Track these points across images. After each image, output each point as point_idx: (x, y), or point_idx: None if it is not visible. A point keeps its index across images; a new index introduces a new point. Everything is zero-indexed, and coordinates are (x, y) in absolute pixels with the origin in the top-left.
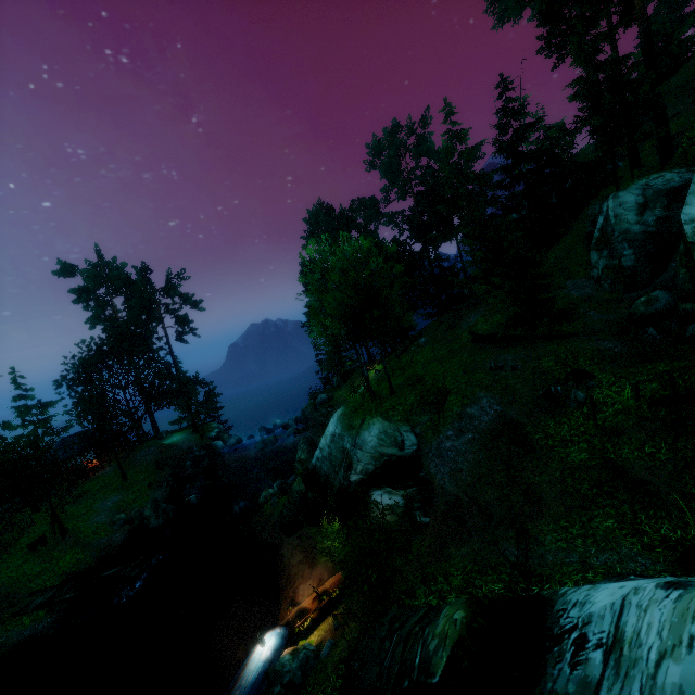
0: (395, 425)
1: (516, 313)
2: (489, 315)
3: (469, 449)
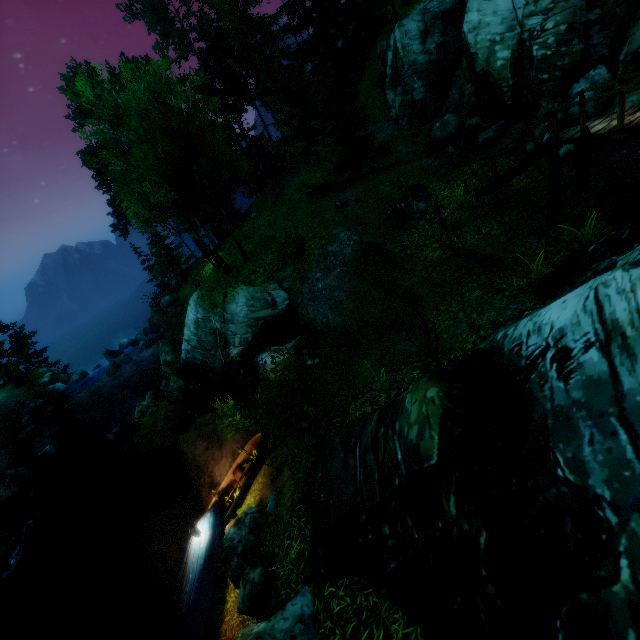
0: (261, 287)
1: (342, 154)
2: (312, 172)
3: (342, 281)
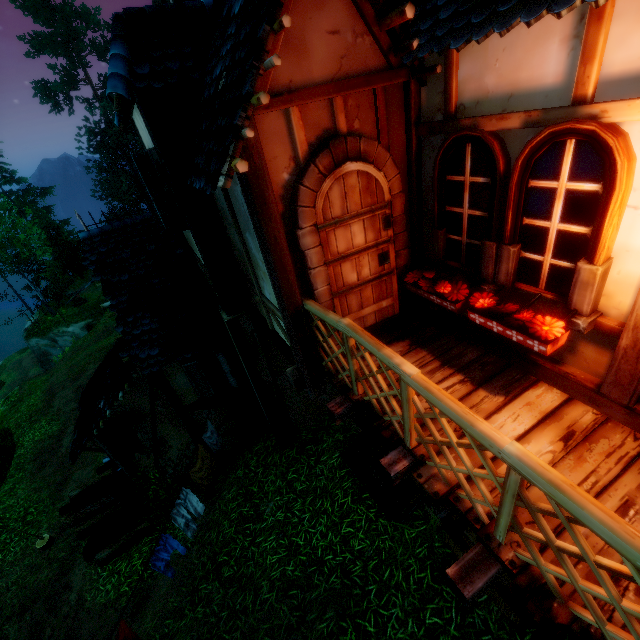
0: None
1: None
2: None
3: None
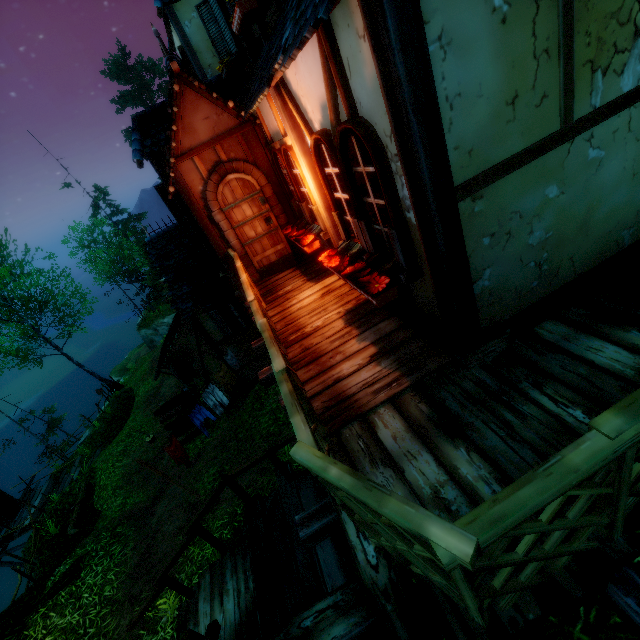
0: None
1: None
2: None
3: None
